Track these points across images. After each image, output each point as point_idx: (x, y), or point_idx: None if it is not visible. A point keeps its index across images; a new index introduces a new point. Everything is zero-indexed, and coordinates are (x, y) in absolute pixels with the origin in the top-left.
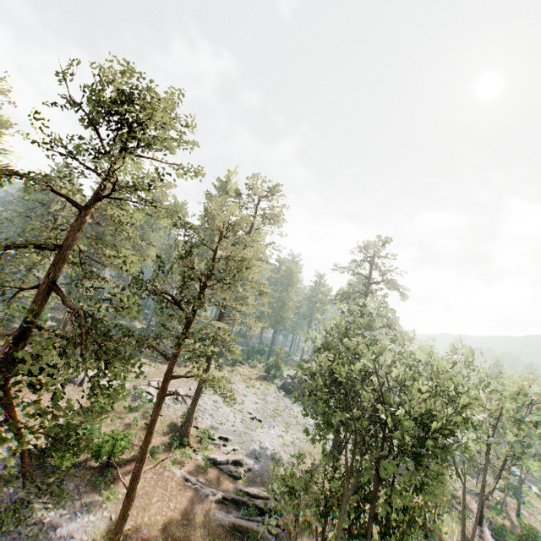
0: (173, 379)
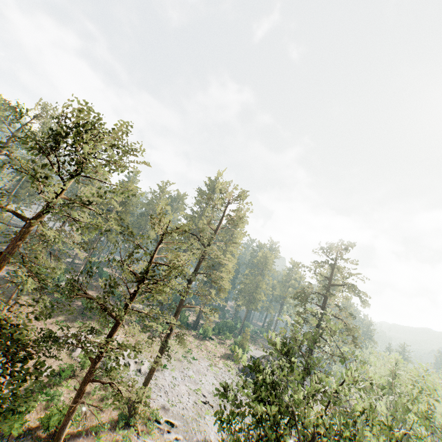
0: (94, 381)
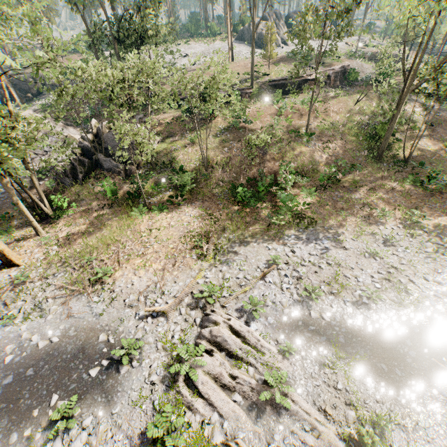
0: None
